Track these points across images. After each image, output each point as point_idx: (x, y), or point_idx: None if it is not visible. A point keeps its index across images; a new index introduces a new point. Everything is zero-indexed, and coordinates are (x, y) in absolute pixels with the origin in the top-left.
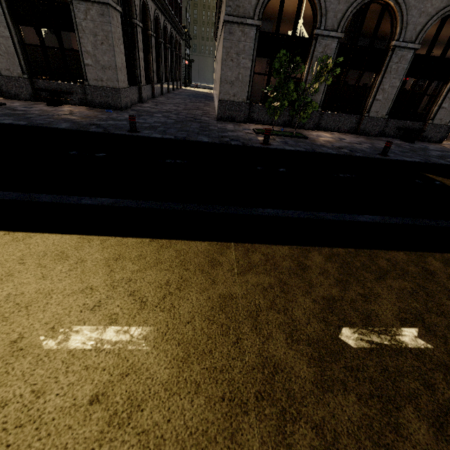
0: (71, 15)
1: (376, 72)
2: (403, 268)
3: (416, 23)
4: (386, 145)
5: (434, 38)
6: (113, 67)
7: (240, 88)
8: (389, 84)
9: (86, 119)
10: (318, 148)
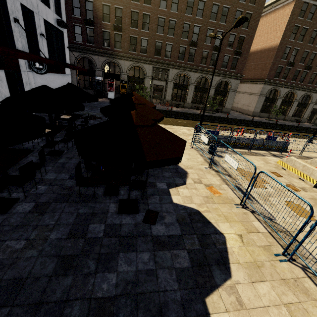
0: (226, 93)
1: (289, 106)
2: (316, 135)
3: (299, 96)
4: (299, 123)
5: (302, 99)
6: (232, 104)
7: (258, 109)
8: (293, 108)
9: (237, 117)
10: (285, 124)
